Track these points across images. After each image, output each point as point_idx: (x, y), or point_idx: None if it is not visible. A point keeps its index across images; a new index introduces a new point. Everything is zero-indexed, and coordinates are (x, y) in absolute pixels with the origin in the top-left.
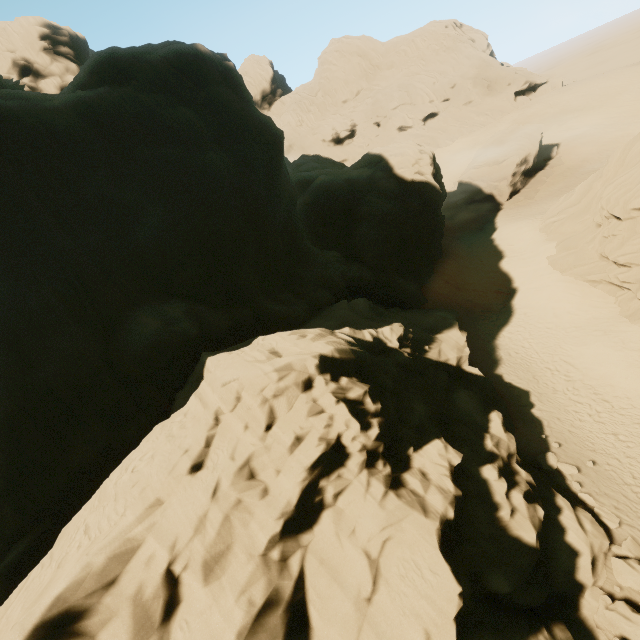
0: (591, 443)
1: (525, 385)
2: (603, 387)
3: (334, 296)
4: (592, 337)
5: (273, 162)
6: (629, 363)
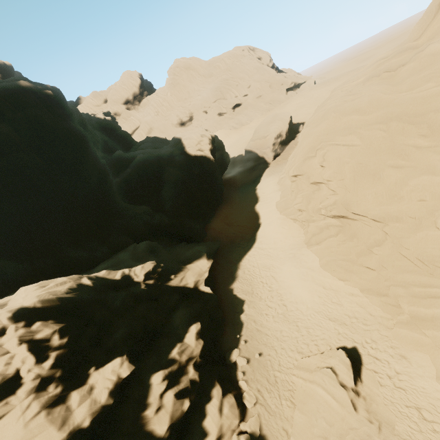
0: (266, 338)
1: (244, 296)
2: (286, 295)
3: (137, 239)
4: (287, 258)
5: (77, 154)
6: (300, 277)
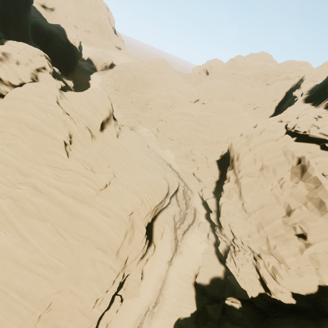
0: None
1: None
2: None
3: None
4: None
5: (29, 4)
6: None
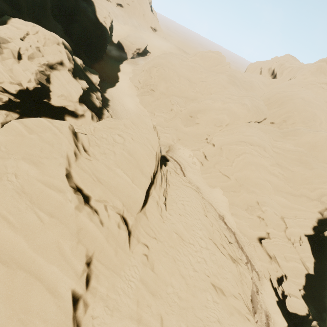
0: (117, 111)
1: (109, 99)
2: (125, 105)
3: None
4: (129, 96)
5: None
6: (132, 102)
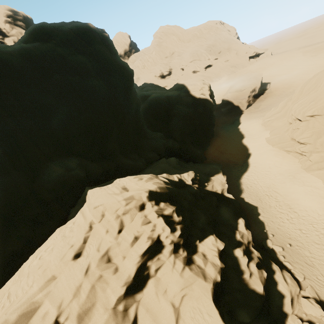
0: (288, 234)
1: (255, 203)
2: (294, 205)
3: (159, 156)
4: (288, 179)
5: (128, 86)
6: (306, 193)
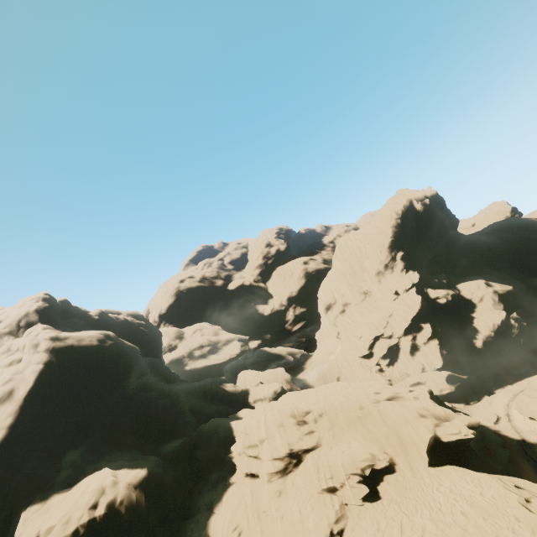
0: None
1: None
2: None
3: None
4: None
5: None
6: None
